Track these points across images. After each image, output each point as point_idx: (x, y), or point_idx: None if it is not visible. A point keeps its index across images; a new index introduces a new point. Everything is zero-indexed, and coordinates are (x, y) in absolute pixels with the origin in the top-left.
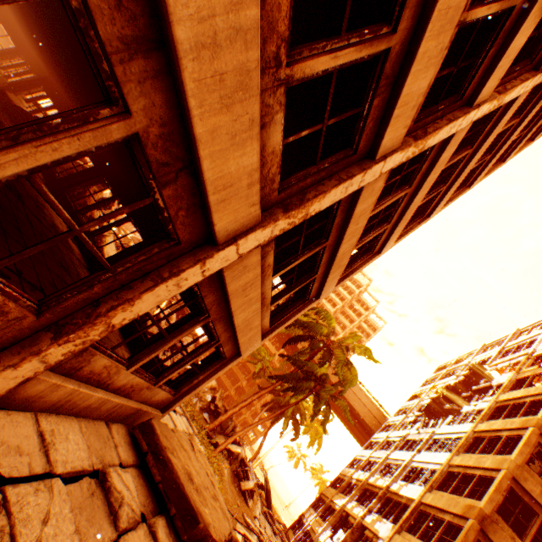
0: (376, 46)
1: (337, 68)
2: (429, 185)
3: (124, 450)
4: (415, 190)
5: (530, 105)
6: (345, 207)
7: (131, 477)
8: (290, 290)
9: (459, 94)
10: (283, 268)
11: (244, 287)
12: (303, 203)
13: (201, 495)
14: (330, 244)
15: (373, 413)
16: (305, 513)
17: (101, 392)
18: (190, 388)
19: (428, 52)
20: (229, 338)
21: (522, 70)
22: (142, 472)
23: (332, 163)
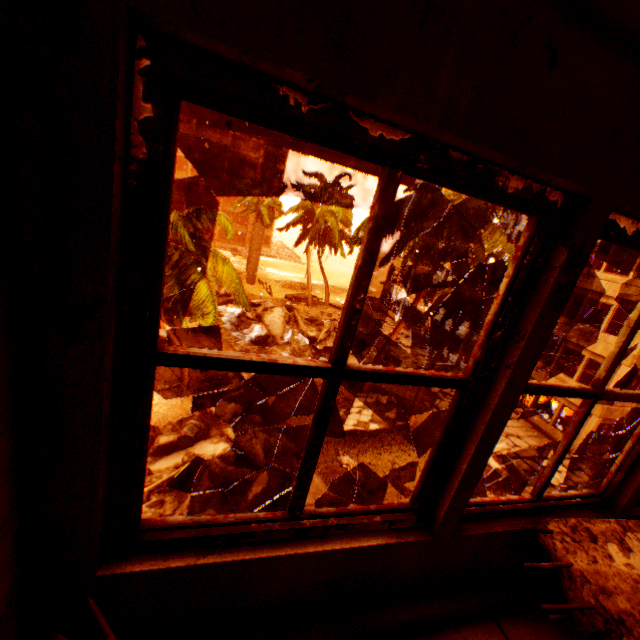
0: None
1: None
2: None
3: None
4: None
5: None
6: None
7: None
8: None
9: None
10: None
11: None
12: None
13: None
14: None
15: None
16: (389, 291)
17: None
18: None
19: None
20: None
21: None
22: None
23: None
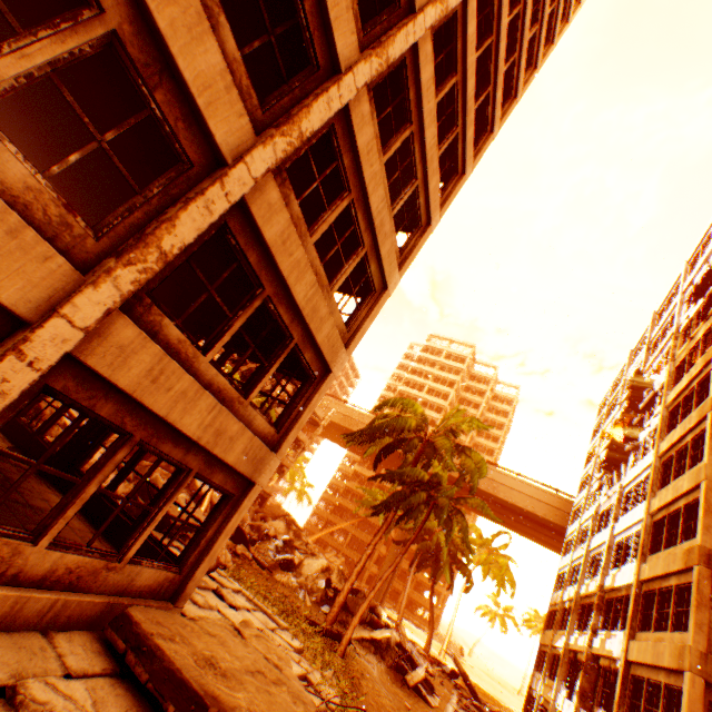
0: (86, 32)
1: (49, 70)
2: (378, 181)
3: (82, 658)
4: (364, 195)
5: (460, 56)
6: (249, 238)
7: (83, 684)
8: (267, 371)
9: (313, 65)
10: (217, 342)
11: (151, 377)
12: (142, 241)
13: (234, 680)
14: (276, 292)
15: (552, 505)
16: (531, 684)
17: (3, 589)
18: (203, 554)
19: (178, 21)
20: (209, 462)
21: (392, 18)
22: (126, 681)
23: (165, 186)
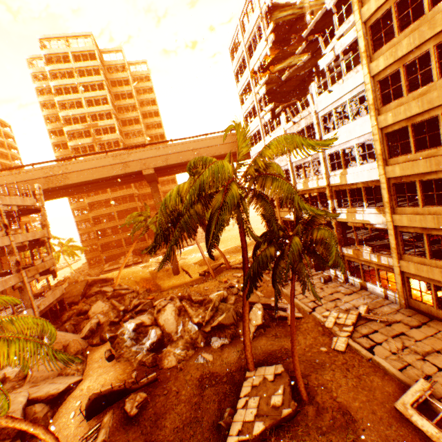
0: None
1: None
2: None
3: None
4: None
5: None
6: None
7: None
8: None
9: None
10: None
11: None
12: None
13: None
14: None
15: (233, 142)
16: None
17: None
18: None
19: None
20: None
21: None
22: None
23: None
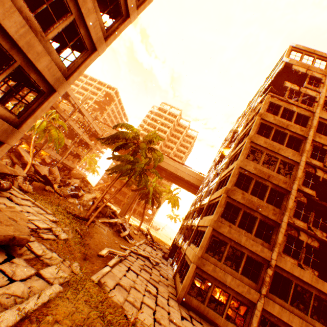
0: None
1: None
2: None
3: None
4: None
5: None
6: None
7: None
8: None
9: None
10: None
11: None
12: None
13: None
14: None
15: (197, 178)
16: (175, 237)
17: None
18: None
19: None
20: None
21: None
22: None
23: None
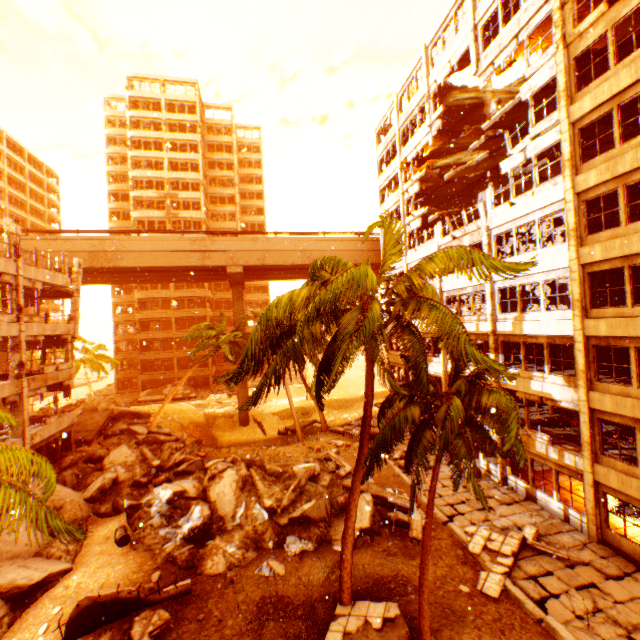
0: None
1: None
2: None
3: None
4: None
5: None
6: None
7: None
8: None
9: None
10: None
11: None
12: None
13: None
14: None
15: (360, 250)
16: None
17: None
18: None
19: None
20: None
21: None
22: None
23: None
